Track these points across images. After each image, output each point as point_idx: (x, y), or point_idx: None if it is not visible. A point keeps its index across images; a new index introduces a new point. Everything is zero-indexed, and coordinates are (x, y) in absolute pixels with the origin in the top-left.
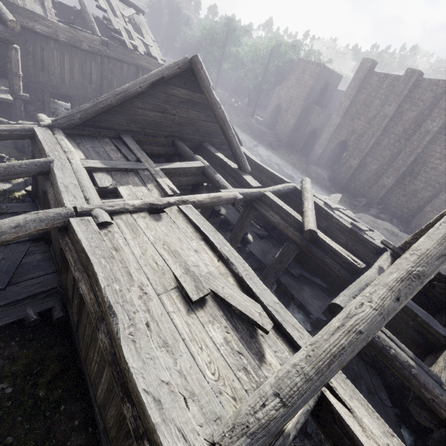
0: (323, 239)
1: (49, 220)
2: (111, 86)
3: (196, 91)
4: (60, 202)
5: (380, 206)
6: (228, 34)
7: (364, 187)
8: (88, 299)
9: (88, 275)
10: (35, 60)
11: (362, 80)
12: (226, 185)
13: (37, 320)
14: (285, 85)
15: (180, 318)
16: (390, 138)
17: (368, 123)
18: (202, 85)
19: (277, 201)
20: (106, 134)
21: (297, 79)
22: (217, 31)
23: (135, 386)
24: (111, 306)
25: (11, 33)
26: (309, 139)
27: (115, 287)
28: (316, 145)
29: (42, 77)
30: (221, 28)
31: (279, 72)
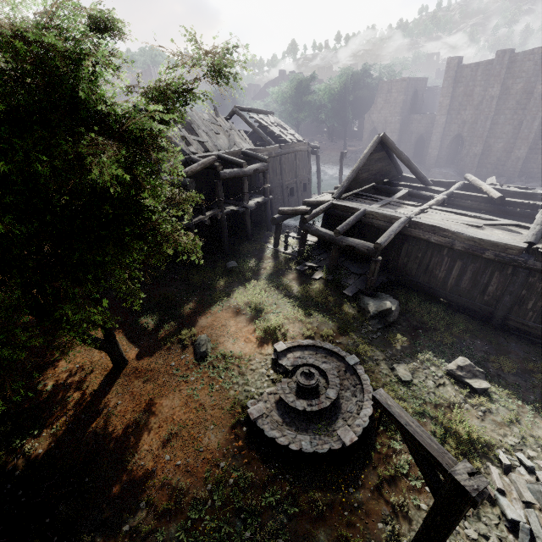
0: (508, 200)
1: (404, 223)
2: (285, 172)
3: (381, 151)
4: (394, 219)
5: (523, 178)
6: (297, 88)
7: (498, 167)
8: (440, 240)
9: (435, 233)
10: (256, 175)
11: (454, 77)
12: (432, 194)
13: (387, 282)
14: (374, 109)
15: (482, 231)
16: (505, 114)
17: (477, 110)
18: (390, 147)
19: (464, 193)
20: (350, 195)
21: (385, 100)
22: (286, 90)
23: (489, 242)
24: (459, 232)
25: (267, 165)
26: (415, 147)
27: (453, 229)
28: (429, 150)
29: (259, 184)
30: (290, 86)
31: (359, 100)
